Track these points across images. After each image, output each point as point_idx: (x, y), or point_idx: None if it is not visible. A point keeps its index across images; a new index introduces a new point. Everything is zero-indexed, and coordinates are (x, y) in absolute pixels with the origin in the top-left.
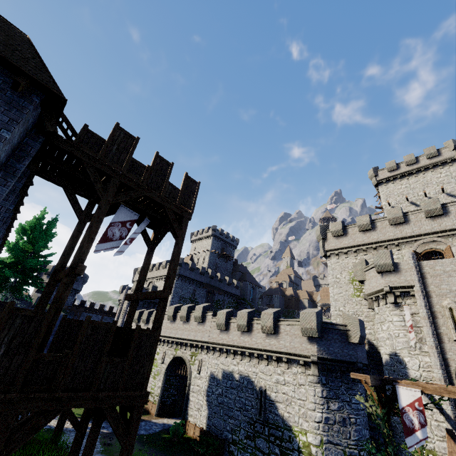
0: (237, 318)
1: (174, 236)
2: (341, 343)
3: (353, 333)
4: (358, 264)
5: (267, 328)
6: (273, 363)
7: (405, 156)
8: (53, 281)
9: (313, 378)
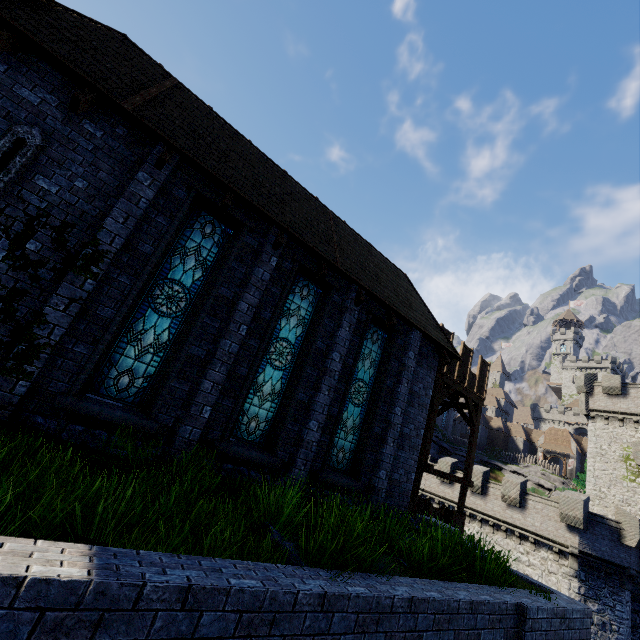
0: None
1: (466, 420)
2: (611, 542)
3: (629, 534)
4: None
5: (510, 499)
6: (514, 539)
7: None
8: None
9: (568, 570)
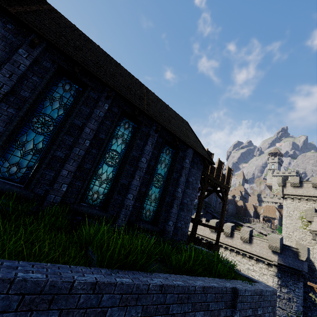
0: (224, 228)
1: (220, 198)
2: (293, 258)
3: (302, 254)
4: (308, 210)
5: (244, 239)
6: (246, 258)
7: None
8: None
9: (272, 273)
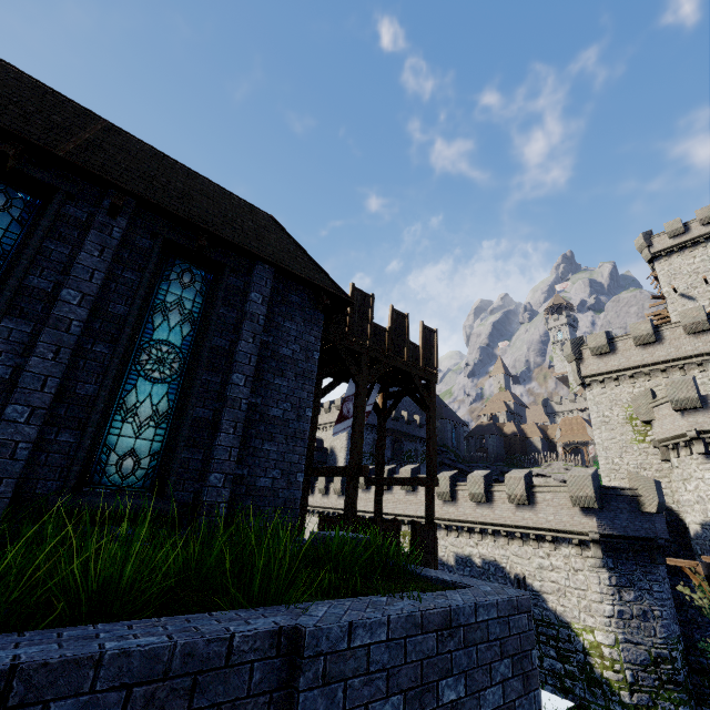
0: (468, 485)
1: (421, 405)
2: (631, 514)
3: (647, 499)
4: (639, 397)
5: (517, 498)
6: (531, 543)
7: (699, 210)
8: (306, 476)
9: (594, 561)
